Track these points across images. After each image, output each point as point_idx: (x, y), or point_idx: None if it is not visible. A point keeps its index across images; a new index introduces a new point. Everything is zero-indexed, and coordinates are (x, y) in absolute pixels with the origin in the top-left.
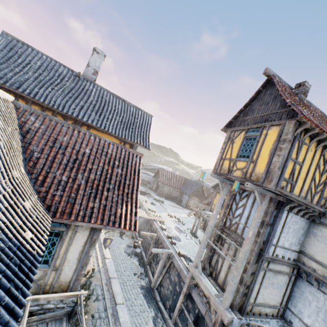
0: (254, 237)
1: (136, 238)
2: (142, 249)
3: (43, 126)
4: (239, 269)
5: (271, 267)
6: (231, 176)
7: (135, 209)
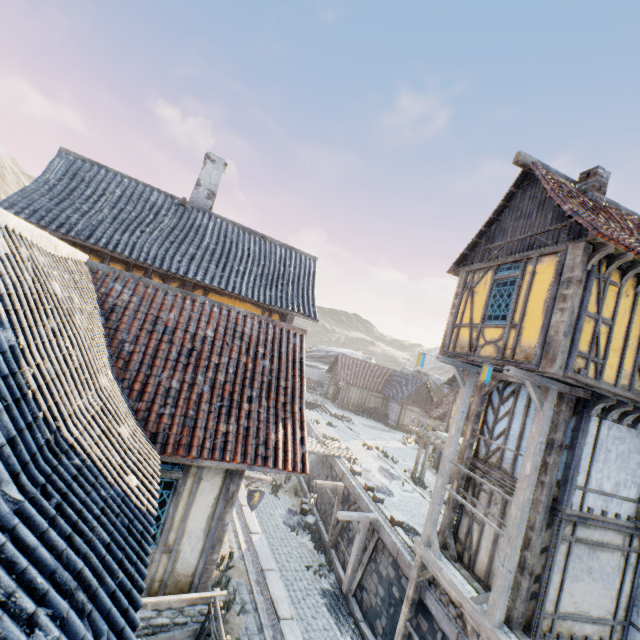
0: (537, 473)
1: (304, 495)
2: (317, 516)
3: (136, 298)
4: (514, 541)
5: (580, 536)
6: (476, 357)
7: (301, 433)
